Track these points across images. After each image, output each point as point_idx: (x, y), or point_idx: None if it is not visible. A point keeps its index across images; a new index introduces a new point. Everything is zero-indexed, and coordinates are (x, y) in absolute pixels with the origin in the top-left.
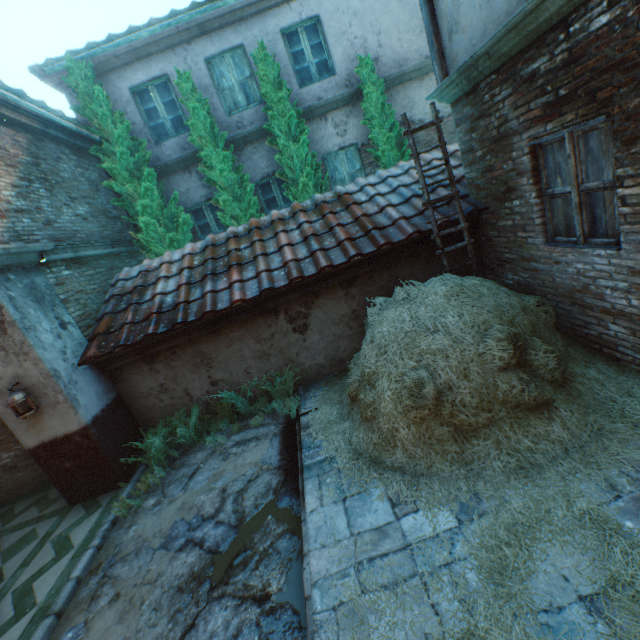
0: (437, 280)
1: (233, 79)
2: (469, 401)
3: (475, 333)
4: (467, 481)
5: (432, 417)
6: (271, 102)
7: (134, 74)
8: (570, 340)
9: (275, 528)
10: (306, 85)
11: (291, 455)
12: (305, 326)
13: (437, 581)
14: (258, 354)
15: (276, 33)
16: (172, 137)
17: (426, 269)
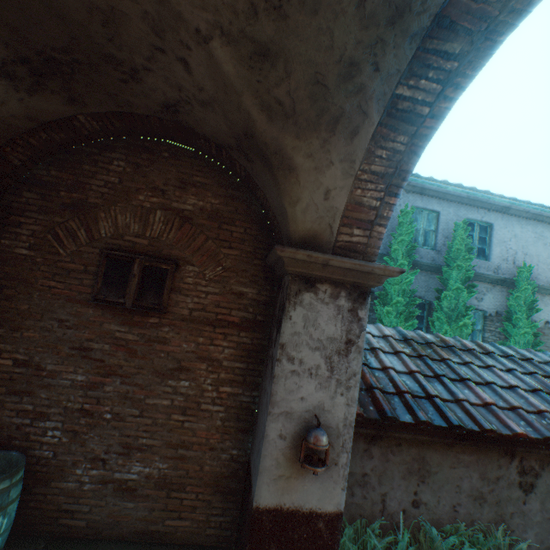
0: None
1: (421, 225)
2: None
3: None
4: None
5: None
6: (457, 256)
7: None
8: None
9: None
10: None
11: None
12: (530, 485)
13: None
14: (474, 492)
15: (463, 218)
16: None
17: None
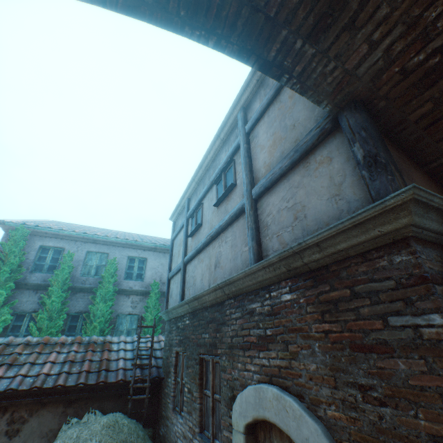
0: (112, 414)
1: (95, 262)
2: None
3: None
4: None
5: None
6: (105, 280)
7: (49, 241)
8: None
9: None
10: (128, 279)
11: None
12: (18, 431)
13: None
14: None
15: (126, 256)
16: (43, 272)
17: (123, 408)
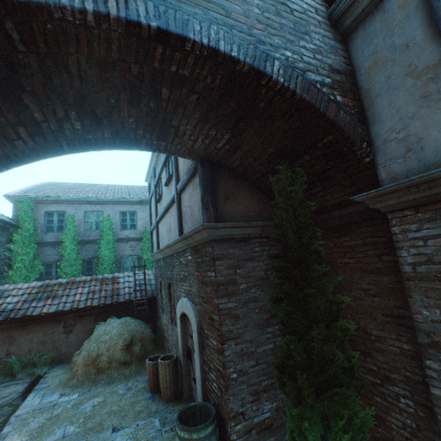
0: (124, 318)
1: (94, 220)
2: (106, 359)
3: (119, 336)
4: (91, 387)
5: (92, 365)
6: (105, 233)
7: (51, 207)
8: (159, 348)
9: (7, 409)
10: (124, 229)
11: (31, 387)
12: (71, 330)
13: (59, 408)
14: (41, 341)
15: (118, 211)
16: (55, 232)
17: (133, 314)
